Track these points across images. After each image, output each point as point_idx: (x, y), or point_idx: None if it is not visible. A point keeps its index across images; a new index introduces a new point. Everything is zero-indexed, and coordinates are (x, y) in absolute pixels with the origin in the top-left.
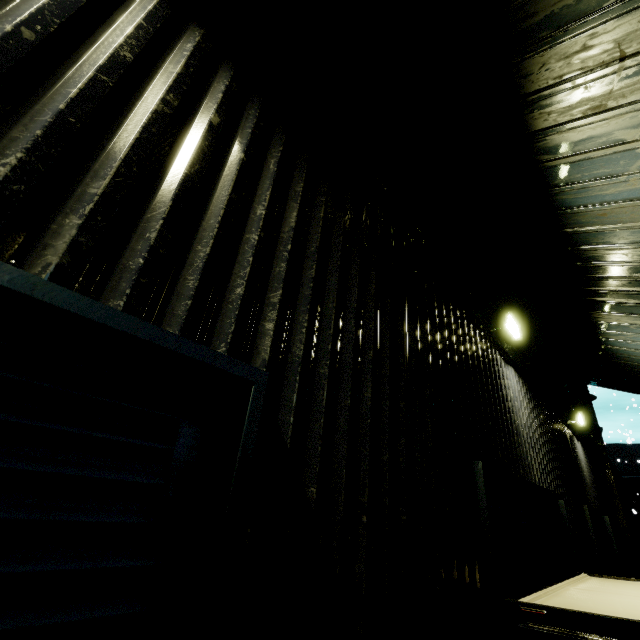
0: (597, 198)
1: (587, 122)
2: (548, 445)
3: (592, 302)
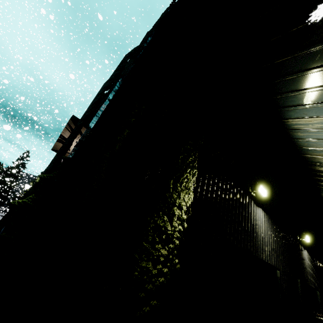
0: None
1: None
2: None
3: None
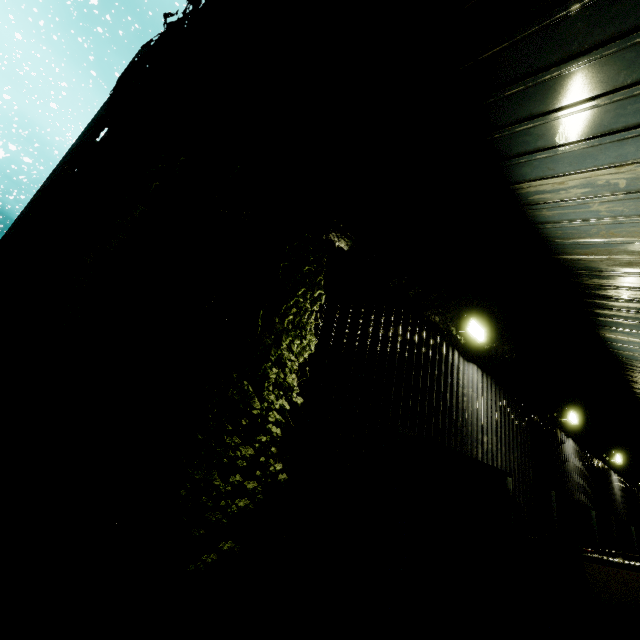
0: None
1: None
2: (628, 503)
3: None
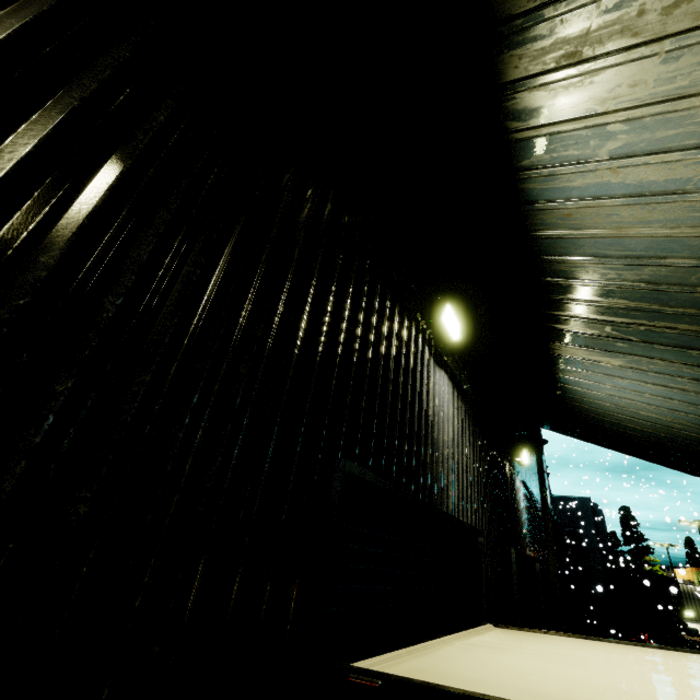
0: (564, 191)
1: (560, 77)
2: (478, 474)
3: (551, 329)
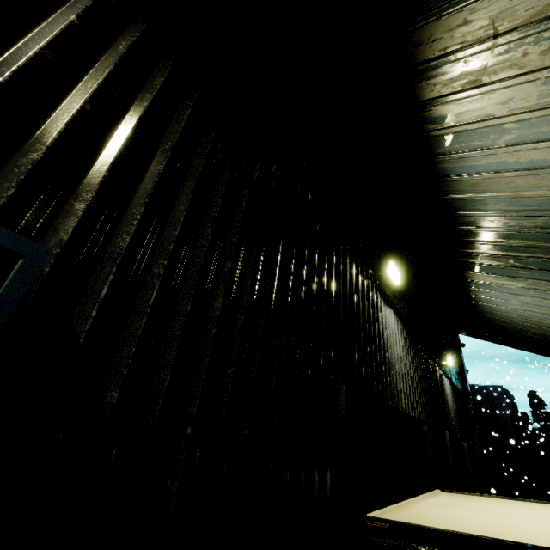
0: (471, 168)
1: (465, 95)
2: (418, 379)
3: (465, 262)
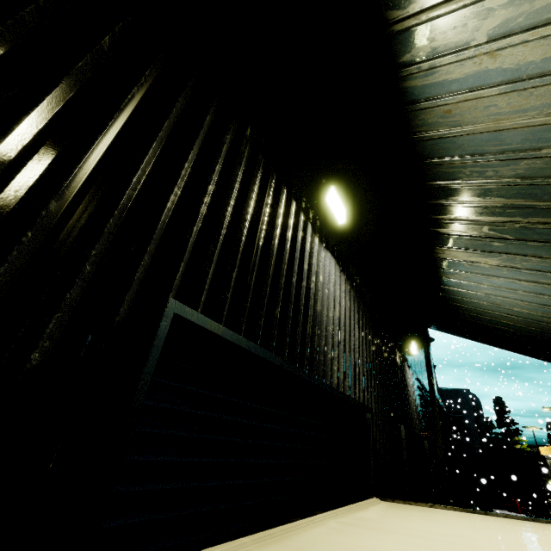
0: (444, 85)
1: None
2: (367, 355)
3: (435, 234)
